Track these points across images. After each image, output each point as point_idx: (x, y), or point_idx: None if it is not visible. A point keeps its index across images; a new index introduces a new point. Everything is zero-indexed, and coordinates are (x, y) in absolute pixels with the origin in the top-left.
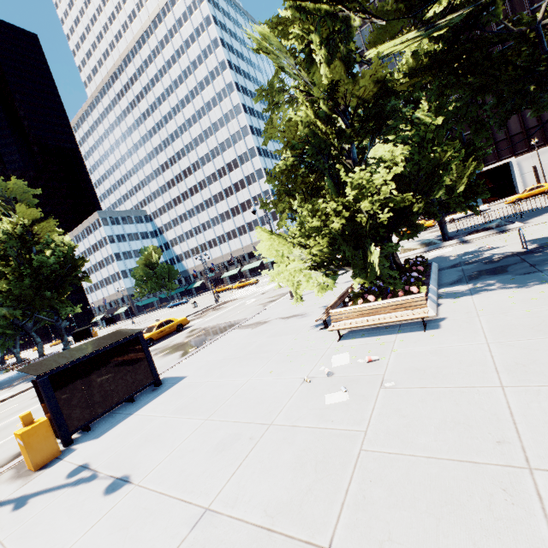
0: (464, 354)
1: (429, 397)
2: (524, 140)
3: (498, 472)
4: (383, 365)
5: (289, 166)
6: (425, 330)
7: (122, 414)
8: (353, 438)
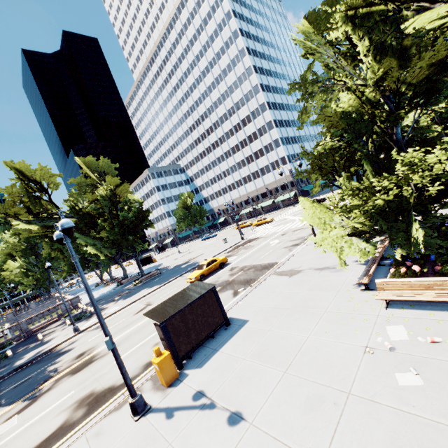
0: None
1: None
2: None
3: None
4: None
5: (329, 148)
6: None
7: (209, 349)
8: (444, 433)
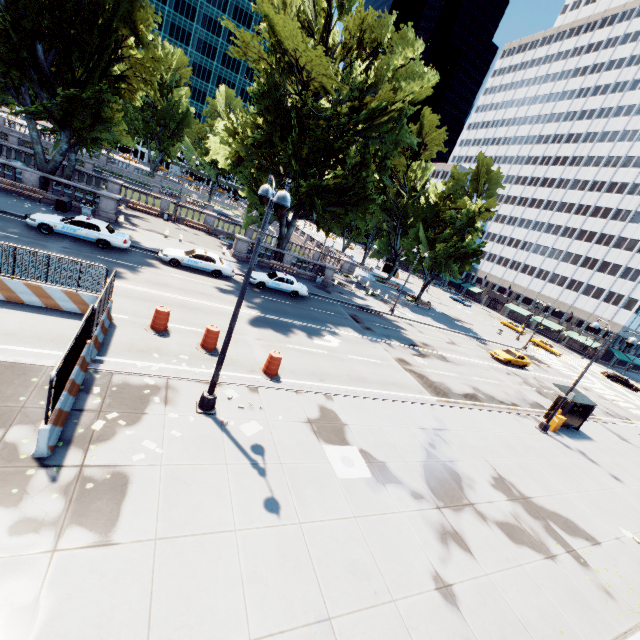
0: None
1: None
2: None
3: None
4: None
5: None
6: None
7: (569, 433)
8: None
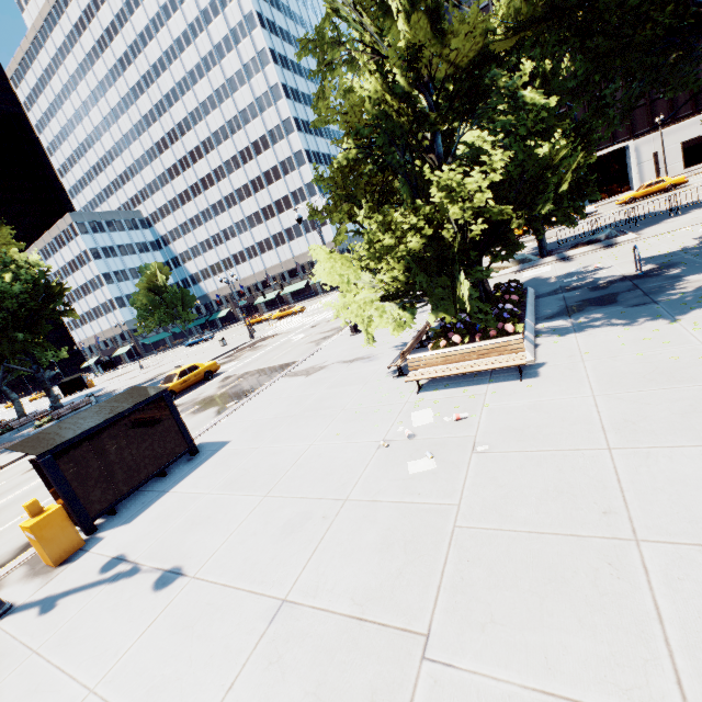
0: (567, 410)
1: (529, 463)
2: (647, 116)
3: (604, 545)
4: (473, 424)
5: (351, 161)
6: (521, 380)
7: (154, 492)
8: (445, 514)
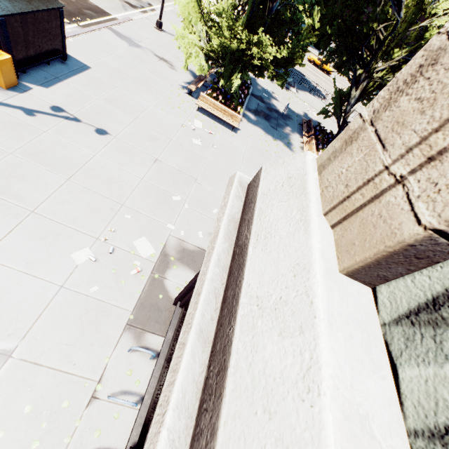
0: (239, 149)
1: (225, 157)
2: None
3: None
4: (214, 138)
5: None
6: (232, 131)
7: (49, 74)
8: (202, 159)
